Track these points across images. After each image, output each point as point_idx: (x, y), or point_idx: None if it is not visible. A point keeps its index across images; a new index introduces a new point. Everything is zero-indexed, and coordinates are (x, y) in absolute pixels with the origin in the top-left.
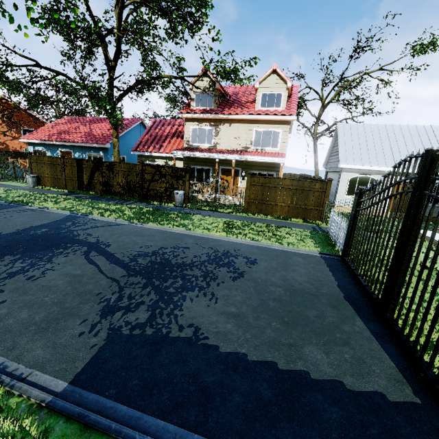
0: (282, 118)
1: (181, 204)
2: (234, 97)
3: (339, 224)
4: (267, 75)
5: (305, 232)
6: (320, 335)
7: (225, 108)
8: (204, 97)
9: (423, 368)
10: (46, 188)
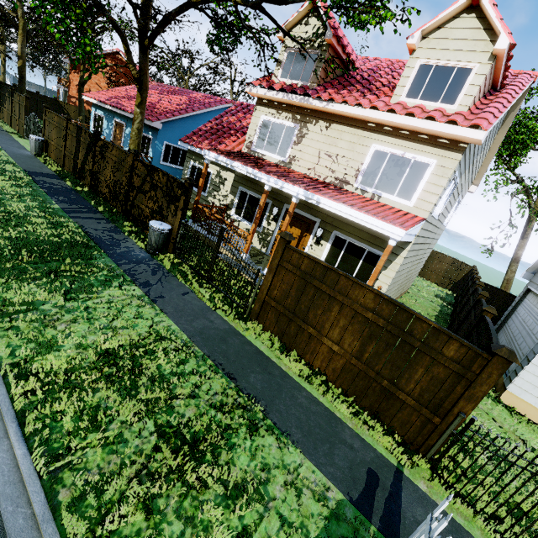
0: (445, 130)
1: (155, 249)
2: (367, 74)
3: None
4: (449, 16)
5: (316, 502)
6: None
7: (329, 88)
8: (300, 61)
9: None
10: (41, 160)
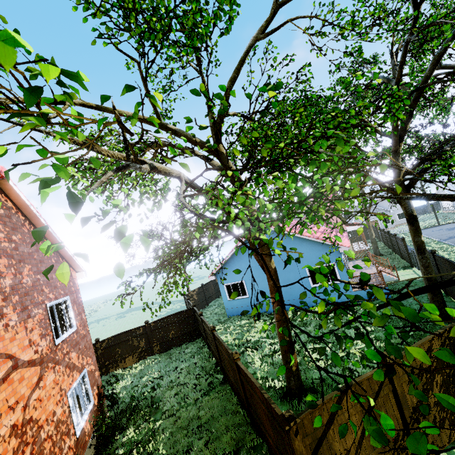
0: None
1: None
2: None
3: (401, 228)
4: None
5: None
6: (453, 224)
7: None
8: None
9: (451, 222)
10: None
